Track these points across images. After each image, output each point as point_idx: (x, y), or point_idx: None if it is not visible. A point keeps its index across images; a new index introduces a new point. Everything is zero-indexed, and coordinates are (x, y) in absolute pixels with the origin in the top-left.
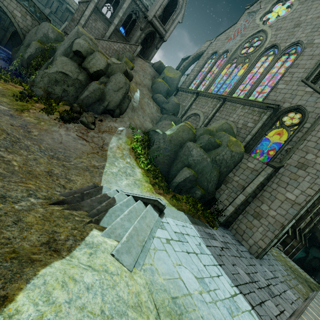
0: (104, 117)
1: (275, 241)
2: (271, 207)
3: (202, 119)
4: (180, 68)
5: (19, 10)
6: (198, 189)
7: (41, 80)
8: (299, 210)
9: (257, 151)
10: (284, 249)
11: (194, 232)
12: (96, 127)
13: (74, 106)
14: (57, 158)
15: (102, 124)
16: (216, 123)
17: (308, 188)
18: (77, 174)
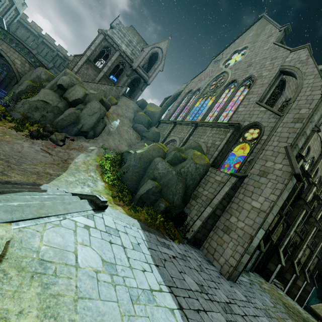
0: (77, 138)
1: (247, 258)
2: (239, 219)
3: (178, 144)
4: (163, 105)
5: (20, 59)
6: (162, 201)
7: (22, 106)
8: (265, 217)
9: (225, 166)
10: (285, 288)
11: (139, 235)
12: (66, 144)
13: (47, 126)
14: (6, 161)
15: (73, 143)
16: None
17: (270, 194)
18: (21, 174)
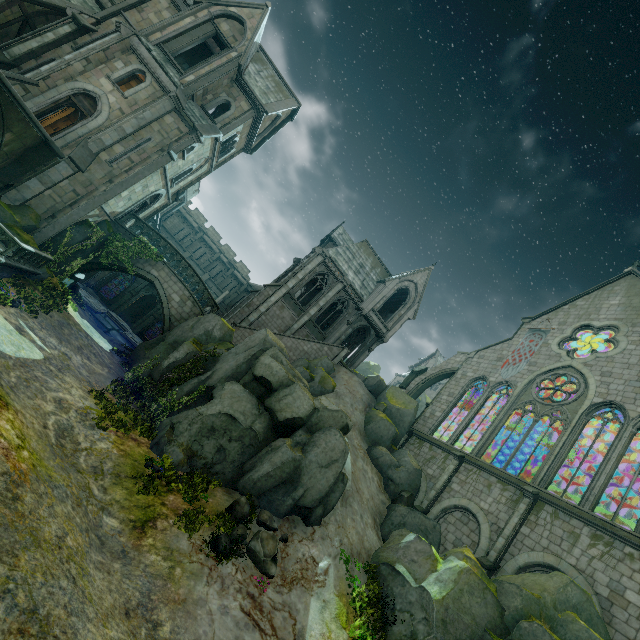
0: (289, 524)
1: None
2: None
3: (486, 531)
4: (410, 386)
5: (181, 294)
6: None
7: (188, 428)
8: None
9: None
10: None
11: None
12: (277, 564)
13: (240, 503)
14: None
15: (287, 551)
16: (529, 556)
17: None
18: None
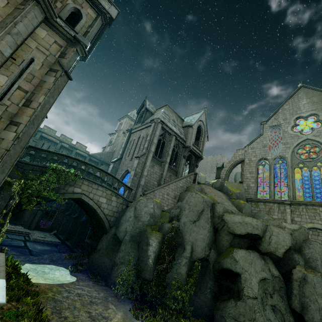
0: None
1: None
2: None
3: None
4: (222, 176)
5: (104, 195)
6: None
7: (262, 319)
8: None
9: None
10: None
11: None
12: None
13: None
14: None
15: None
16: None
17: None
18: None
